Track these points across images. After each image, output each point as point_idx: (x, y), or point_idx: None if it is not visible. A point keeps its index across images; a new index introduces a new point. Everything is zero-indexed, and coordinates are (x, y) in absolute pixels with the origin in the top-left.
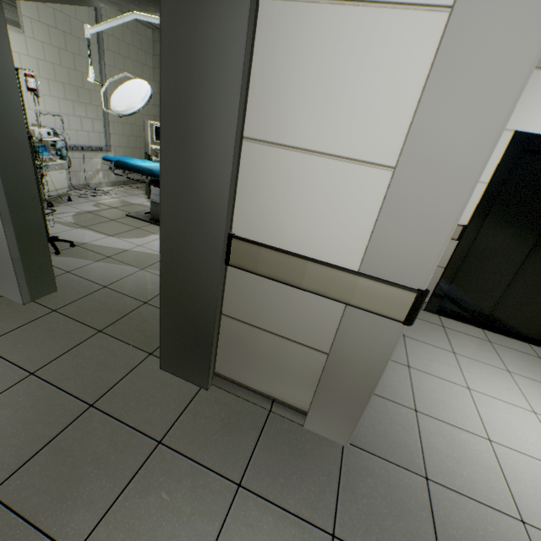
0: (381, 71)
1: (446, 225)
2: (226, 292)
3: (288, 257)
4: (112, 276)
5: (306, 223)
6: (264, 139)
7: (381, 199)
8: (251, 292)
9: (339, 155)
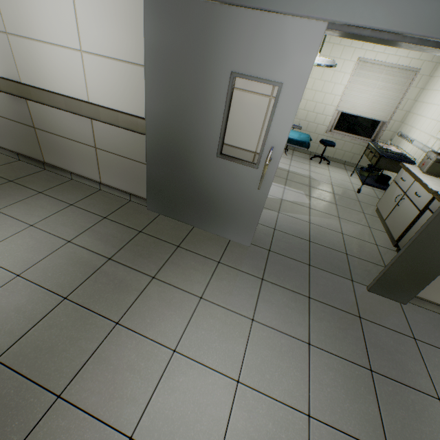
0: None
1: None
2: None
3: None
4: (269, 220)
5: None
6: None
7: None
8: None
9: None
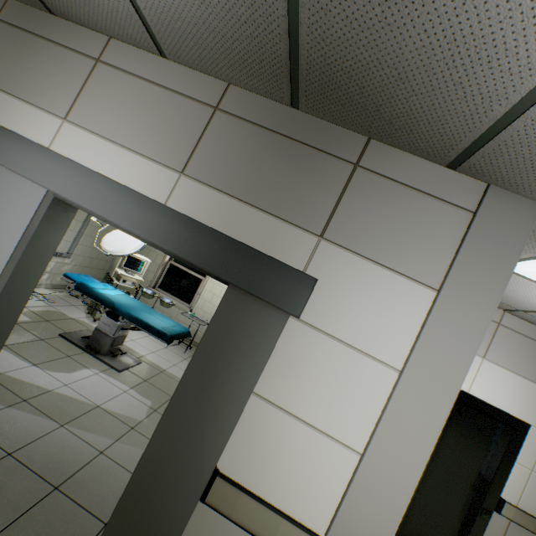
0: (359, 387)
1: (396, 513)
2: (187, 528)
3: (266, 509)
4: (23, 435)
5: (287, 477)
6: (269, 399)
7: (350, 475)
8: (216, 533)
9: (324, 430)
